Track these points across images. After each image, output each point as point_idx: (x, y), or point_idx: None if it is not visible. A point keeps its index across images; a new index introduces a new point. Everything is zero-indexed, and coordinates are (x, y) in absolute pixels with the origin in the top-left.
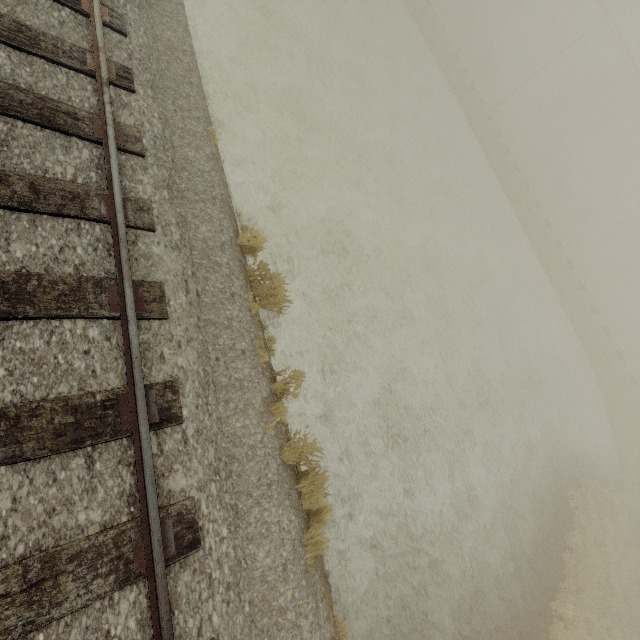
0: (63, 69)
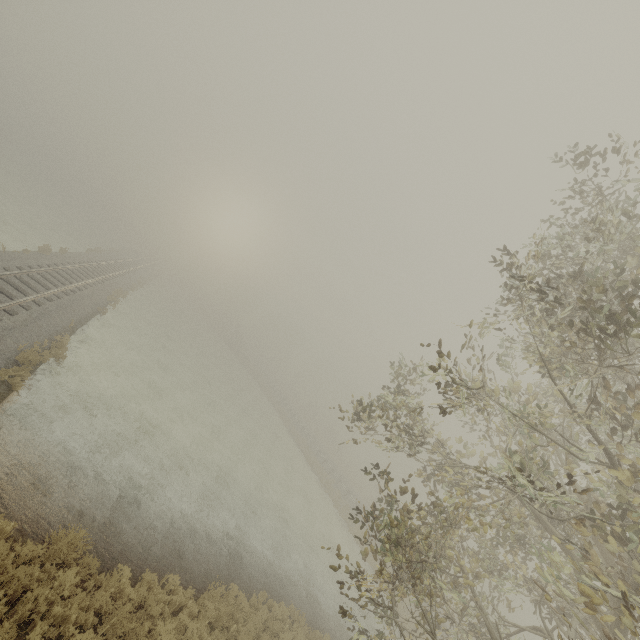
0: (32, 290)
